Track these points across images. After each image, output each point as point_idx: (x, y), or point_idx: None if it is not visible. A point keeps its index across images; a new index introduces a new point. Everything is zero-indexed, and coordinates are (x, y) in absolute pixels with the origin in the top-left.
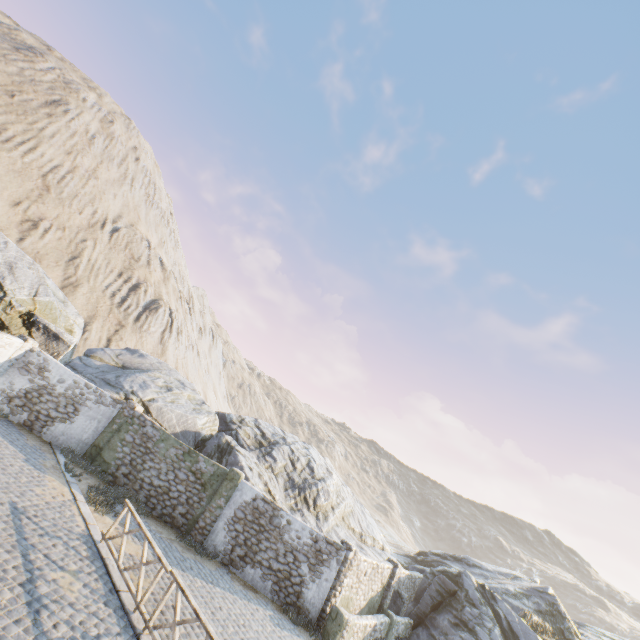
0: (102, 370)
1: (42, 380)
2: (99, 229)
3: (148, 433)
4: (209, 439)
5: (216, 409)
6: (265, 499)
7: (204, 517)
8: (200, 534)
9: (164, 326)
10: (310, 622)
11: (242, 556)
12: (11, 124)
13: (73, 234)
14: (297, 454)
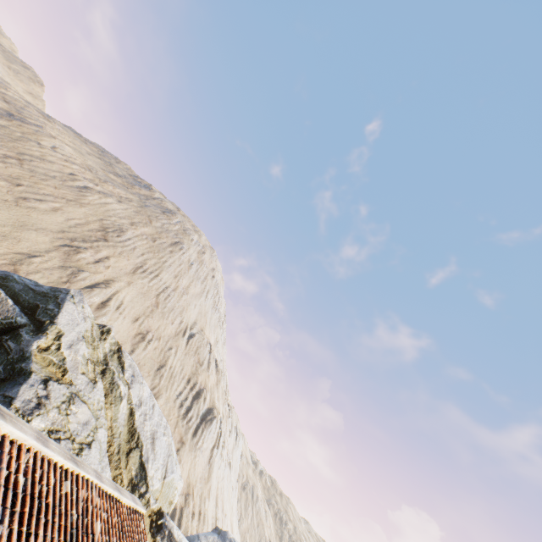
0: None
1: None
2: (181, 336)
3: None
4: None
5: None
6: None
7: None
8: None
9: (214, 440)
10: None
11: None
12: (149, 259)
13: (164, 342)
14: None
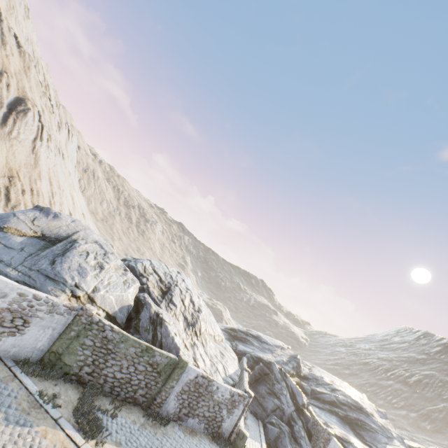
0: (28, 252)
1: None
2: None
3: (108, 336)
4: (134, 303)
5: (80, 208)
6: (203, 376)
7: (161, 396)
8: (158, 407)
9: (35, 133)
10: (225, 439)
11: (186, 413)
12: None
13: None
14: (184, 293)
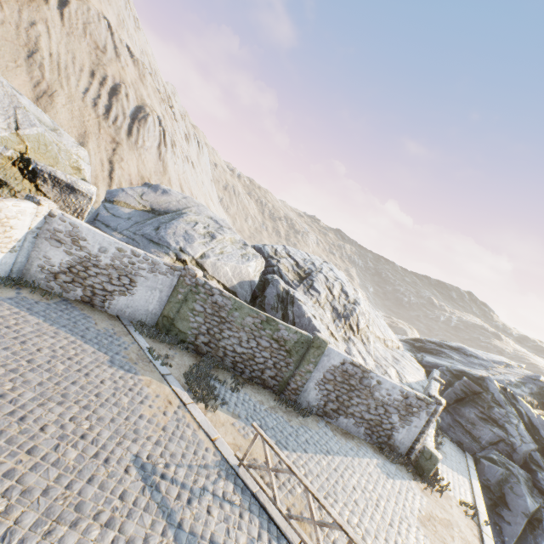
0: (135, 221)
1: (80, 251)
2: (43, 3)
3: (218, 302)
4: (260, 283)
5: None
6: (353, 363)
7: (295, 380)
8: (293, 394)
9: (158, 139)
10: (401, 456)
11: (335, 409)
12: None
13: (15, 14)
14: (331, 281)
